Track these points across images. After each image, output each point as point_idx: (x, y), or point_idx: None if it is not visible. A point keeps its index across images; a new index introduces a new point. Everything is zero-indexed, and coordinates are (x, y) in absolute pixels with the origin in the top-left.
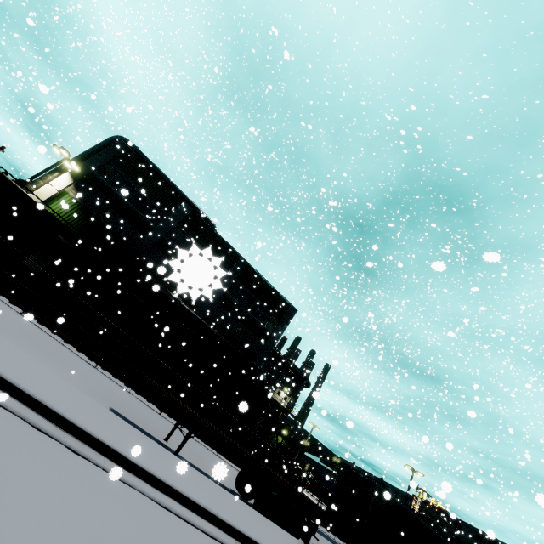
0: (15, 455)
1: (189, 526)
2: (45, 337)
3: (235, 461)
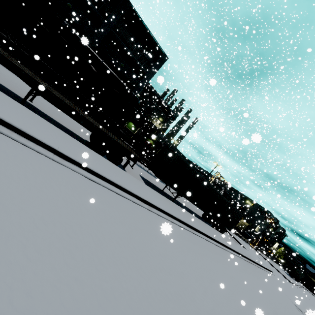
0: None
1: None
2: None
3: (76, 119)
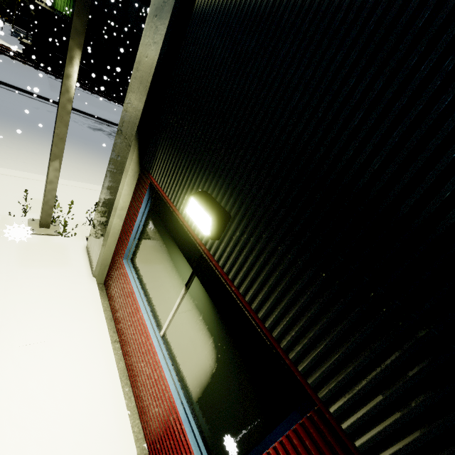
0: None
1: None
2: None
3: None
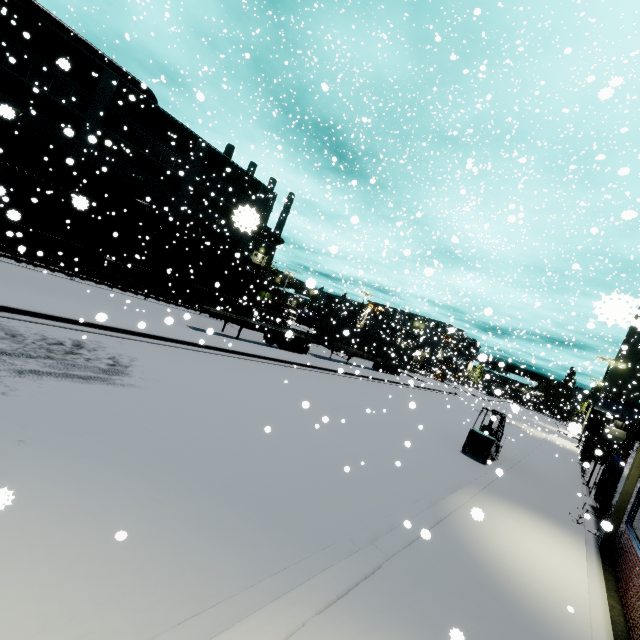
0: (232, 364)
1: (273, 365)
2: (105, 292)
3: (266, 333)
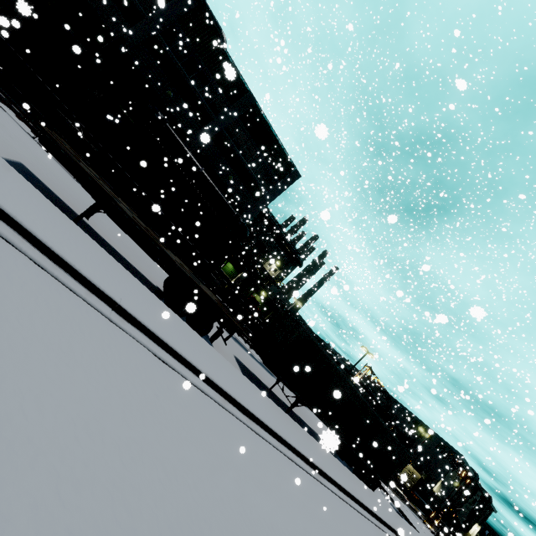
0: None
1: None
2: None
3: (151, 254)
